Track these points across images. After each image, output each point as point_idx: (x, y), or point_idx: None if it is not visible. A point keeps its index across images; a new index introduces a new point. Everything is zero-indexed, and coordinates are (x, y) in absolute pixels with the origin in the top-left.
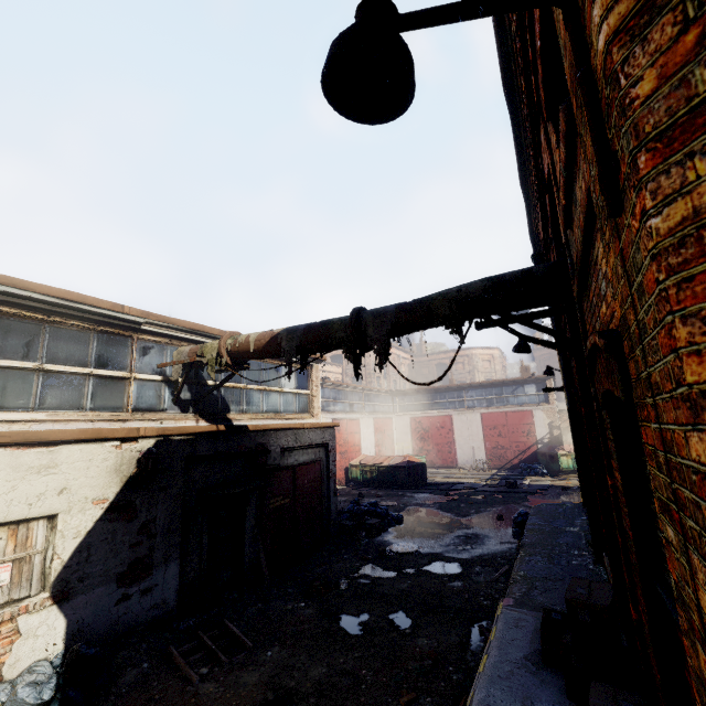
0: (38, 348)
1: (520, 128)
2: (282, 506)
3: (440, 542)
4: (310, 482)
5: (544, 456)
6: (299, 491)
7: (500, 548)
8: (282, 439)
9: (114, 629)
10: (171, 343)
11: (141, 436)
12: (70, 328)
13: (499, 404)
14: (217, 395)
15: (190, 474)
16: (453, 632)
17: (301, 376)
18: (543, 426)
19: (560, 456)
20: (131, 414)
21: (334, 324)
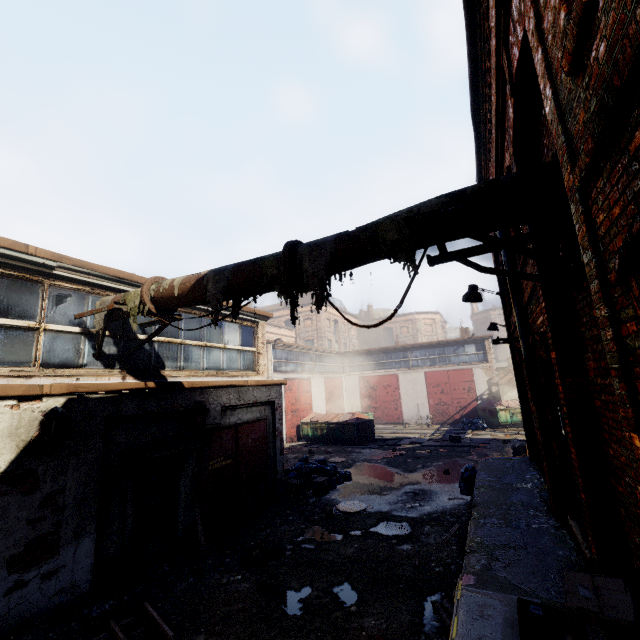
0: None
1: (475, 38)
2: (223, 468)
3: (388, 499)
4: (254, 441)
5: (484, 411)
6: (242, 451)
7: (448, 505)
8: (224, 397)
9: (2, 625)
10: (93, 292)
11: (46, 394)
12: None
13: (441, 363)
14: (150, 350)
15: (112, 437)
16: (404, 609)
17: (246, 333)
18: (482, 383)
19: (499, 410)
20: (39, 369)
21: (266, 261)
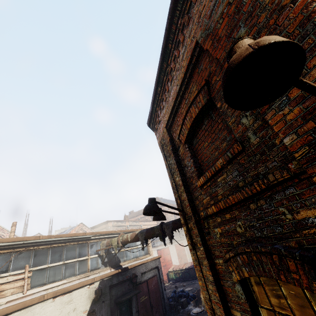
0: (63, 256)
1: None
2: (145, 300)
3: None
4: (154, 286)
5: None
6: (150, 291)
7: None
8: (141, 269)
9: None
10: (99, 240)
11: (95, 281)
12: (71, 245)
13: None
14: (115, 256)
15: (111, 293)
16: None
17: None
18: None
19: None
20: (90, 272)
21: (155, 229)
